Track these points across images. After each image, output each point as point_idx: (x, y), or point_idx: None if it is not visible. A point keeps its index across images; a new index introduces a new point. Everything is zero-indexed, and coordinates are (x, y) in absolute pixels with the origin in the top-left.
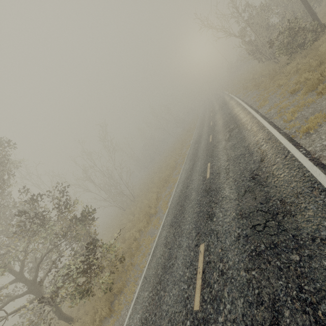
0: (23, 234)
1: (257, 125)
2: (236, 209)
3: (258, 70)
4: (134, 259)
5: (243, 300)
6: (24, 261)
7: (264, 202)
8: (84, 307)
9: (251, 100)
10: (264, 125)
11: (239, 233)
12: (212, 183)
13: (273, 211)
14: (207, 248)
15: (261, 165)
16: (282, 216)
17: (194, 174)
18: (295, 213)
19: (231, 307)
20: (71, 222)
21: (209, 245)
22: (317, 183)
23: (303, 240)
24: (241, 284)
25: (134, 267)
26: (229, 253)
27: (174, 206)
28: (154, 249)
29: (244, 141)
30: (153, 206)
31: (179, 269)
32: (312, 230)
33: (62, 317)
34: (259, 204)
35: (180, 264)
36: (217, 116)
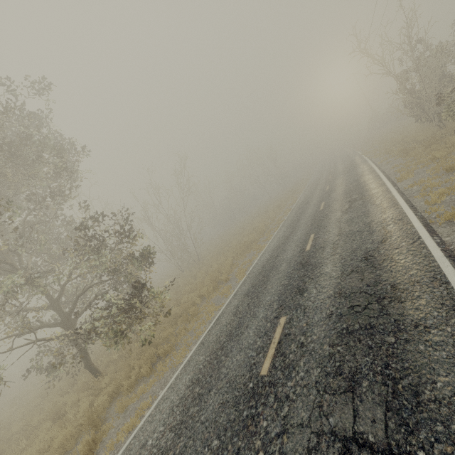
0: (64, 260)
1: (390, 201)
2: (335, 287)
3: (412, 131)
4: (189, 325)
5: (320, 370)
6: (64, 288)
7: (371, 285)
8: (114, 366)
9: (391, 169)
10: (398, 202)
11: (332, 310)
12: (311, 257)
13: (380, 295)
14: (289, 321)
15: (380, 246)
16: (389, 301)
17: (290, 244)
18: (405, 299)
19: (305, 375)
20: (128, 258)
21: (292, 318)
22: (440, 275)
23: (405, 325)
24: (322, 357)
25: (188, 333)
26: (315, 329)
27: (255, 275)
28: (219, 317)
29: (366, 216)
30: (224, 271)
31: (249, 337)
32: (418, 317)
33: (89, 366)
34: (365, 286)
35: (251, 333)
36: (338, 181)
